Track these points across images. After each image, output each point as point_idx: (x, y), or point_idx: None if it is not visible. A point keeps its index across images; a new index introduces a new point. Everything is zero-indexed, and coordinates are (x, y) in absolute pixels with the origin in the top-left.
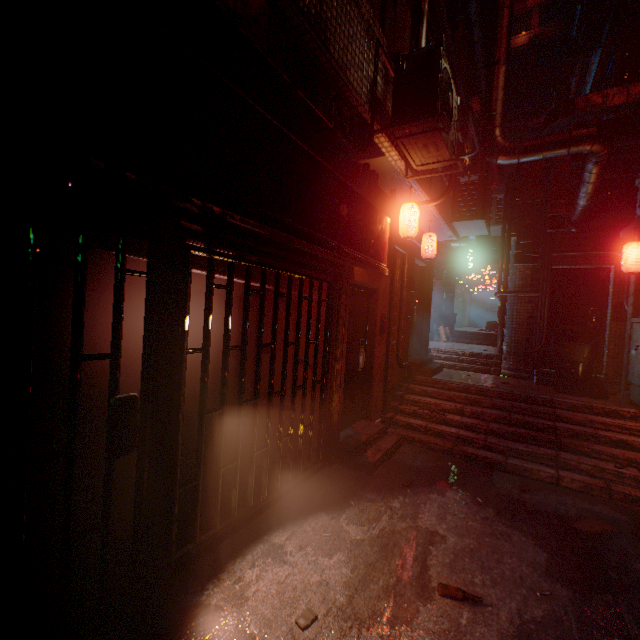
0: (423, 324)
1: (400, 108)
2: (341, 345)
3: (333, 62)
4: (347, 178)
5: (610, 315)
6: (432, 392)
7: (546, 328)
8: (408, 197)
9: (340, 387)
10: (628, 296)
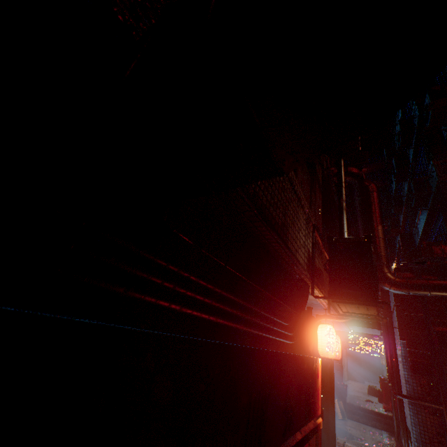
0: (329, 417)
1: (337, 279)
2: None
3: (291, 255)
4: (282, 317)
5: None
6: None
7: None
8: (320, 311)
9: None
10: None
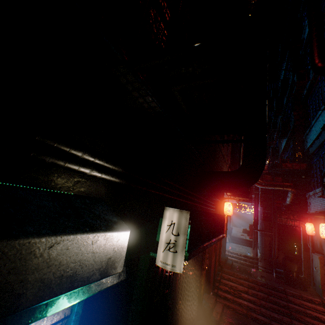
0: (224, 240)
1: None
2: (205, 262)
3: None
4: (213, 201)
5: (303, 248)
6: (233, 279)
7: (277, 250)
8: (225, 196)
9: (204, 281)
10: (309, 241)
